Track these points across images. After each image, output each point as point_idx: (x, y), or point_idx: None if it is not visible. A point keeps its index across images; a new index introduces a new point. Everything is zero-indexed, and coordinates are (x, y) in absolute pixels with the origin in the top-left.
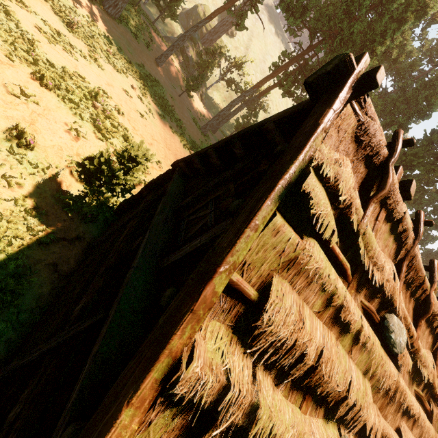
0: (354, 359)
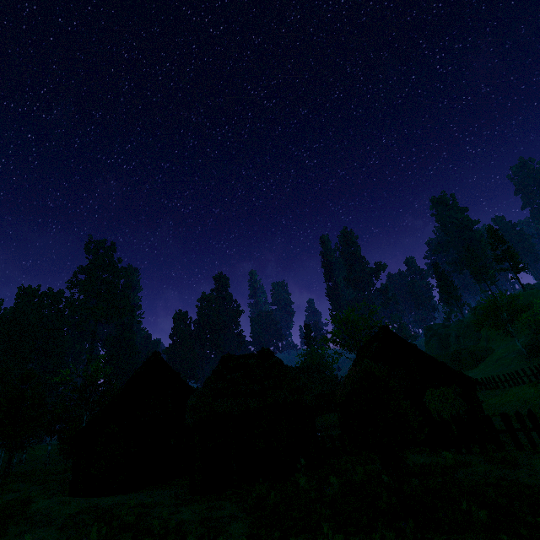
0: None
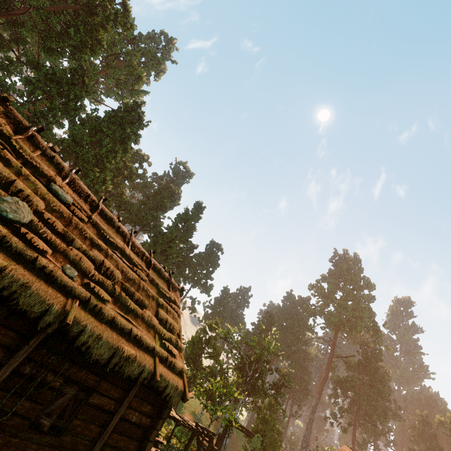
0: (24, 182)
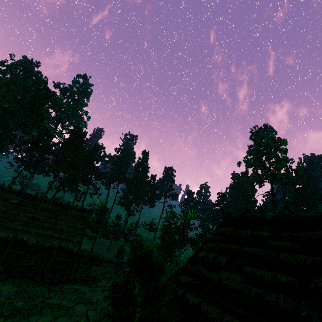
0: None
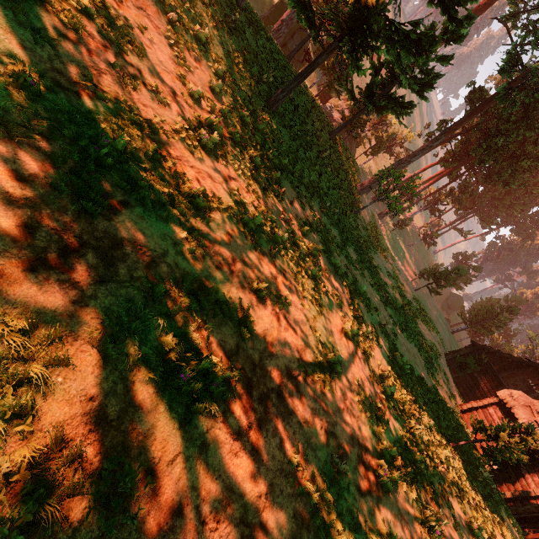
0: None
